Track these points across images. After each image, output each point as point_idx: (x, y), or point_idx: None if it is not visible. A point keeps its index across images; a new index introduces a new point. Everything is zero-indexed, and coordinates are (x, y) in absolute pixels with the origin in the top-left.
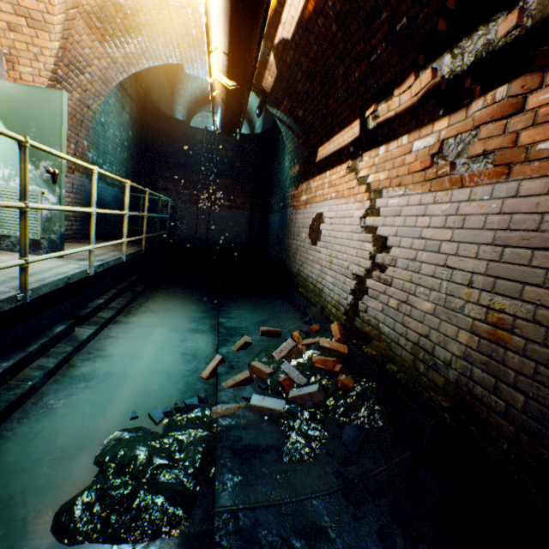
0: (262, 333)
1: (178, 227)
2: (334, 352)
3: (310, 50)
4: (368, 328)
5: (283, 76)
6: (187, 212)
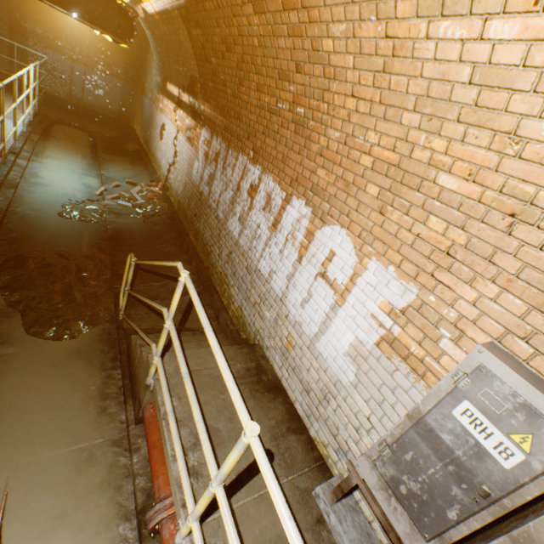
0: (127, 182)
1: (51, 79)
2: (157, 193)
3: (160, 30)
4: (169, 185)
5: (148, 22)
6: (60, 65)
